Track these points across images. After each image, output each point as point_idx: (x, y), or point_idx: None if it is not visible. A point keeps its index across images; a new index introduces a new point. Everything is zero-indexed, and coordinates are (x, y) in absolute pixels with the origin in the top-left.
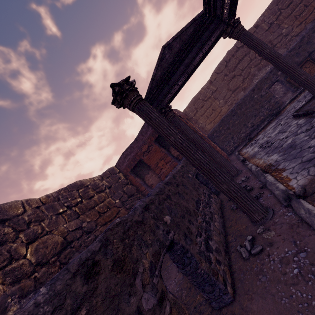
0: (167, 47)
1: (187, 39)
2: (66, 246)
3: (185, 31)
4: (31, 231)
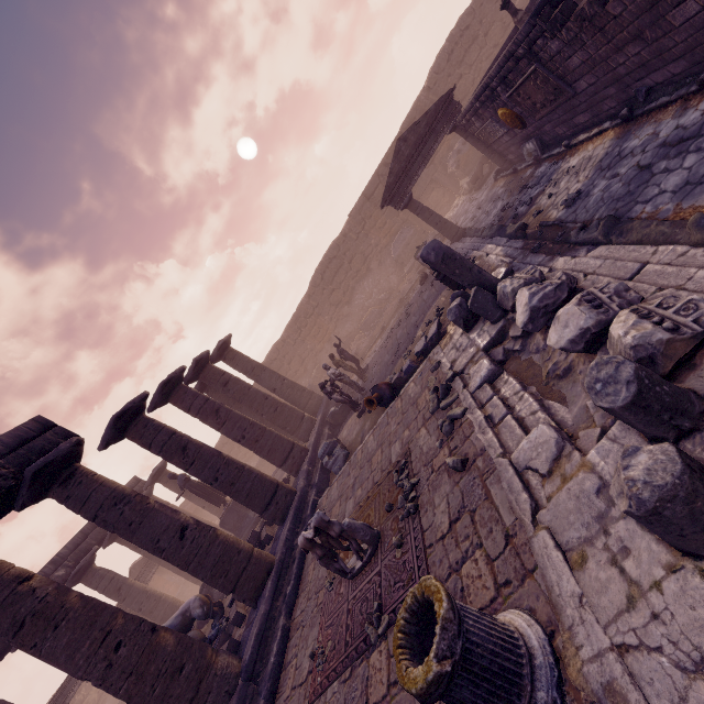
0: (133, 568)
1: (143, 566)
2: (101, 696)
3: (140, 562)
4: (78, 700)
